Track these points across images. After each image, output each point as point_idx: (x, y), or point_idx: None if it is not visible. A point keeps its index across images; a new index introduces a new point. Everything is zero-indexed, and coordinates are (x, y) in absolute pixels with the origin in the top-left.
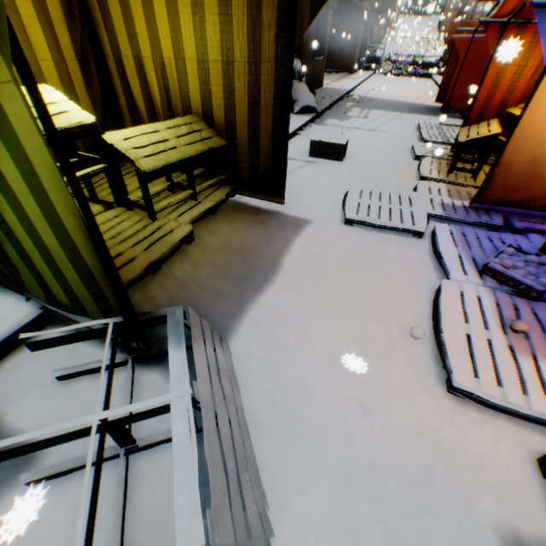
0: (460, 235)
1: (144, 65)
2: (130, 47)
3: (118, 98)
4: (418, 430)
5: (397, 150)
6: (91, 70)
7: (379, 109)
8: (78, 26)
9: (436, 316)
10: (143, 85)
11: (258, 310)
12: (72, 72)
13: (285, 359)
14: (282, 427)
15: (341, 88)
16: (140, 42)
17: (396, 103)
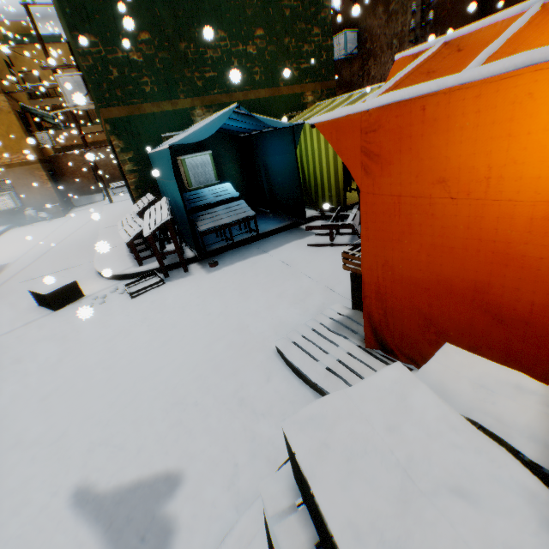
0: None
1: None
2: None
3: None
4: None
5: None
6: None
7: None
8: None
9: None
10: None
11: None
12: None
13: None
14: None
15: None
16: None
17: None
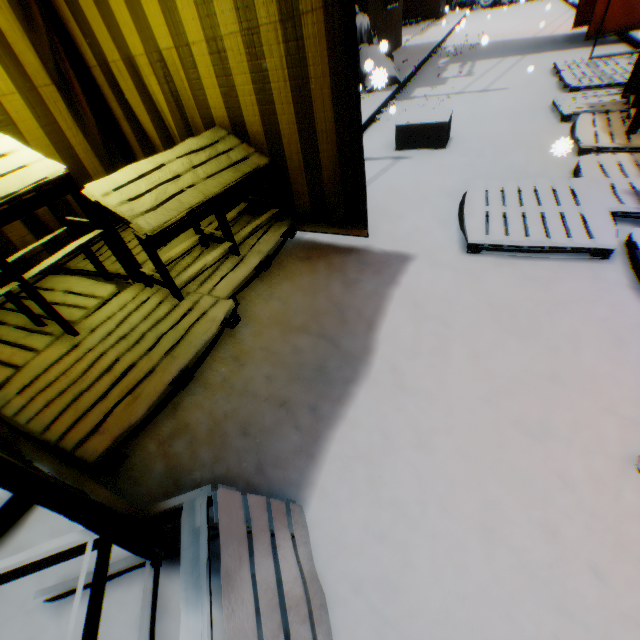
0: None
1: (139, 68)
2: (115, 46)
3: (120, 125)
4: None
5: (528, 114)
6: (76, 93)
7: (487, 59)
8: (43, 32)
9: None
10: (146, 99)
11: (347, 436)
12: (51, 103)
13: (403, 542)
14: None
15: (428, 42)
16: (125, 34)
17: (511, 44)
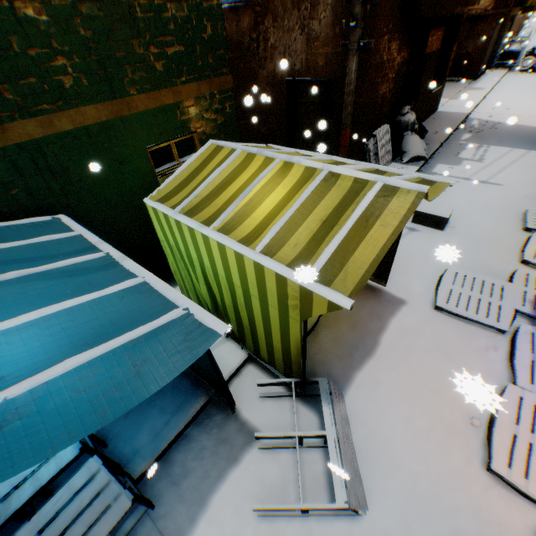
0: None
1: None
2: None
3: None
4: (458, 486)
5: (505, 215)
6: None
7: (499, 144)
8: None
9: (492, 414)
10: None
11: (363, 377)
12: None
13: (378, 416)
14: (374, 458)
15: (458, 110)
16: None
17: (524, 131)
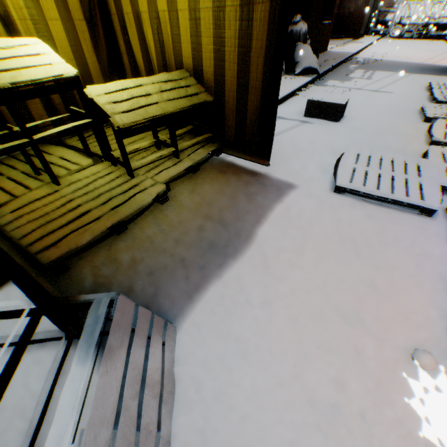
0: None
1: (142, 21)
2: (130, 3)
3: (121, 57)
4: None
5: (402, 111)
6: (98, 30)
7: (384, 70)
8: None
9: None
10: (142, 43)
11: (219, 290)
12: (80, 32)
13: (237, 366)
14: None
15: (346, 51)
16: None
17: (403, 64)
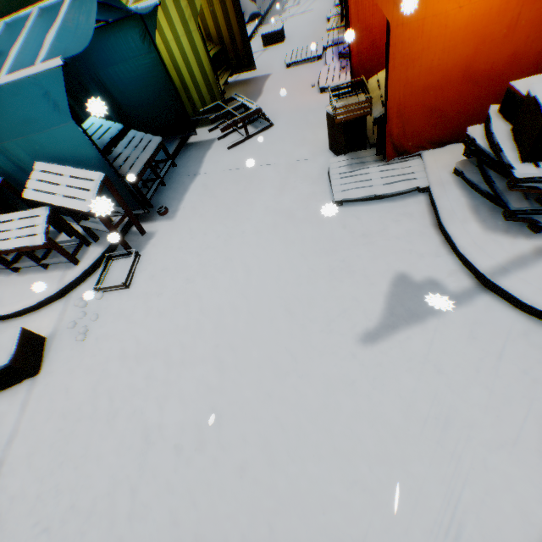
0: (336, 50)
1: None
2: None
3: None
4: (310, 101)
5: (317, 22)
6: None
7: None
8: None
9: (319, 77)
10: None
11: (259, 102)
12: None
13: (271, 106)
14: (273, 115)
15: None
16: None
17: None
